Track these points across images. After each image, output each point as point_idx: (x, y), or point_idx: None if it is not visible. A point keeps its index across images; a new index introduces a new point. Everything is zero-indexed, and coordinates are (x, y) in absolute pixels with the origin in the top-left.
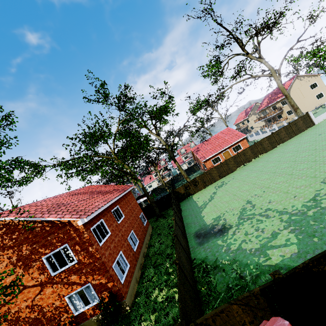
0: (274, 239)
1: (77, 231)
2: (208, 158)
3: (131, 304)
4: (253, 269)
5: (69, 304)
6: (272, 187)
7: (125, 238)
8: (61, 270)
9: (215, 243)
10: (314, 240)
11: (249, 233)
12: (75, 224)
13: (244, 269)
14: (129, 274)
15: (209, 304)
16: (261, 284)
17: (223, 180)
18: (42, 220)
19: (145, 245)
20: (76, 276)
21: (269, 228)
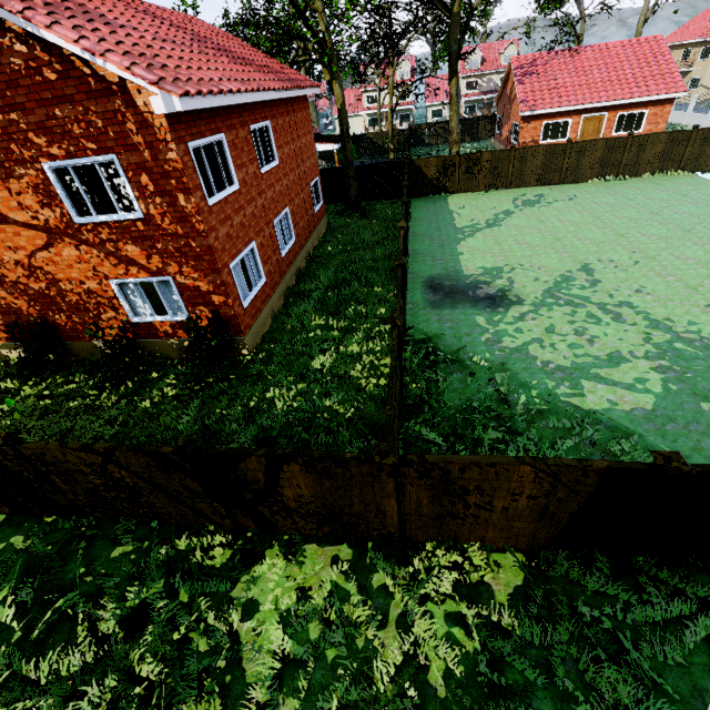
0: (611, 366)
1: (148, 131)
2: (540, 112)
3: (254, 349)
4: (538, 398)
5: (119, 298)
6: (663, 261)
7: (268, 218)
8: (100, 219)
9: (469, 317)
10: (700, 406)
11: (558, 332)
12: (143, 105)
13: (517, 390)
14: (260, 296)
15: (418, 415)
16: (542, 430)
17: (544, 192)
18: (27, 34)
19: (306, 256)
20: (138, 249)
21: (610, 343)
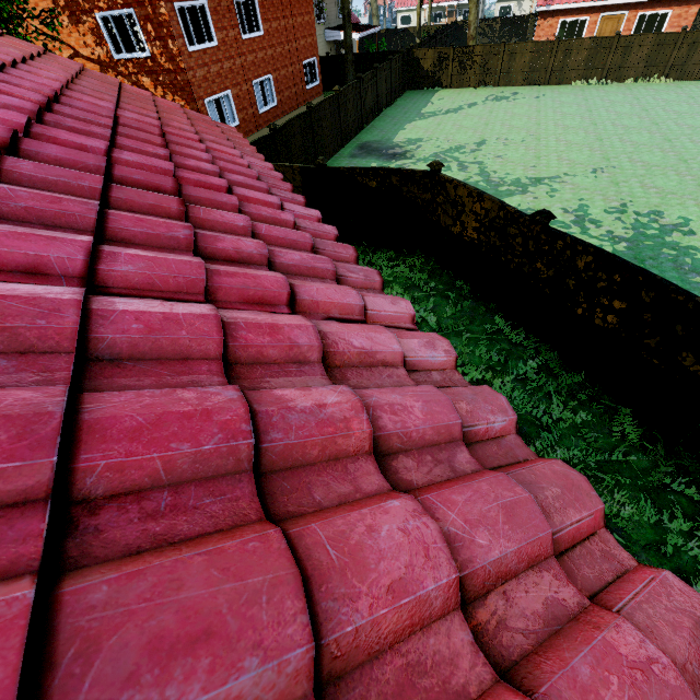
0: None
1: None
2: (556, 8)
3: None
4: None
5: None
6: (543, 141)
7: (247, 77)
8: (128, 56)
9: (368, 163)
10: None
11: None
12: None
13: None
14: None
15: None
16: None
17: (523, 90)
18: None
19: None
20: (149, 80)
21: None
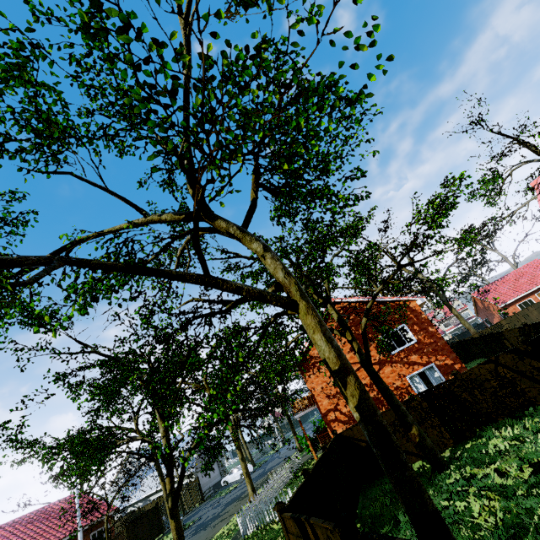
0: None
1: (414, 312)
2: (510, 301)
3: None
4: None
5: (411, 385)
6: None
7: None
8: (400, 349)
9: None
10: None
11: None
12: (411, 306)
13: None
14: None
15: None
16: None
17: None
18: (377, 303)
19: None
20: (416, 356)
21: None
